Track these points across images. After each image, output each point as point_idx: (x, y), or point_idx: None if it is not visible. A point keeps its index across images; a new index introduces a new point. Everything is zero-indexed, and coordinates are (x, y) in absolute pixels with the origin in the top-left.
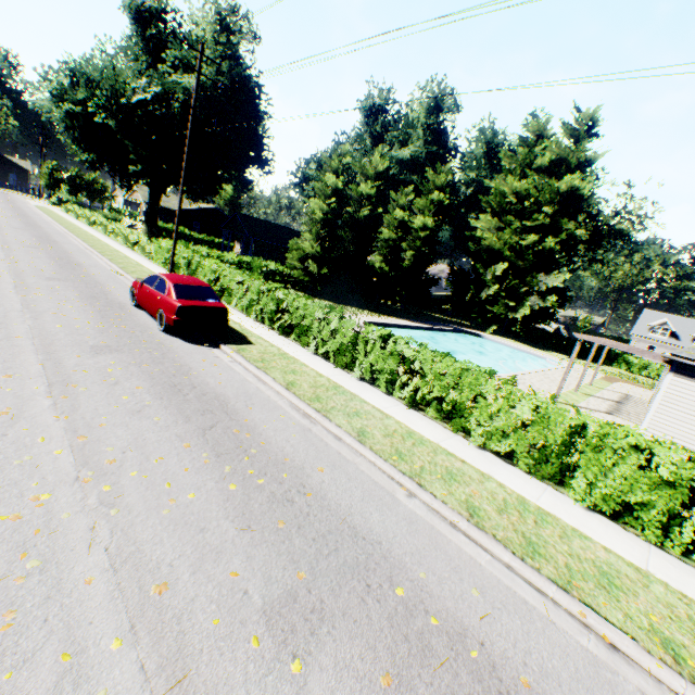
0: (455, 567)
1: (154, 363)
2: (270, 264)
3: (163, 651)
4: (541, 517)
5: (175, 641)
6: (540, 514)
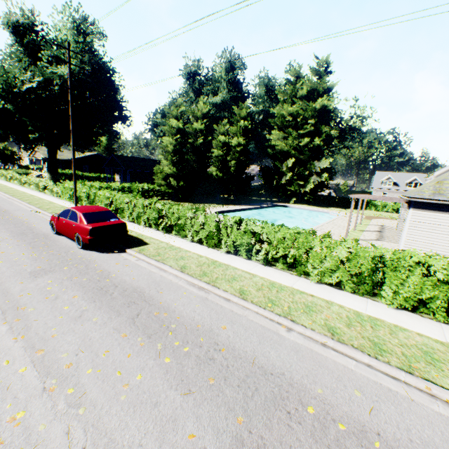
0: (337, 377)
1: (81, 274)
2: (144, 185)
3: None
4: (373, 322)
5: None
6: (371, 320)
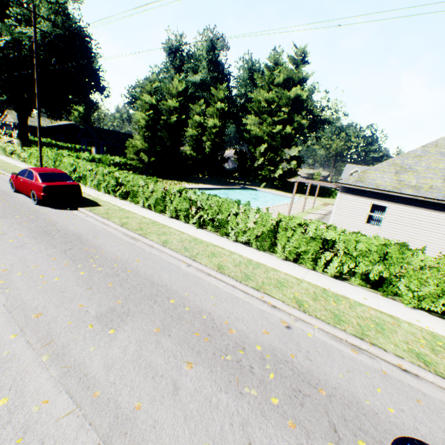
0: (205, 290)
1: (31, 221)
2: (116, 158)
3: (40, 335)
4: (257, 266)
5: (46, 331)
6: (257, 264)
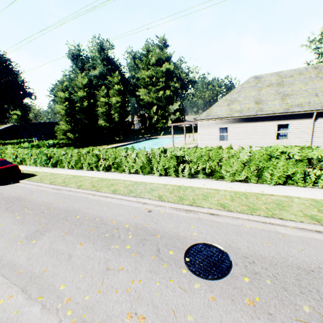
0: (102, 205)
1: None
2: (50, 141)
3: None
4: (140, 184)
5: None
6: (140, 183)
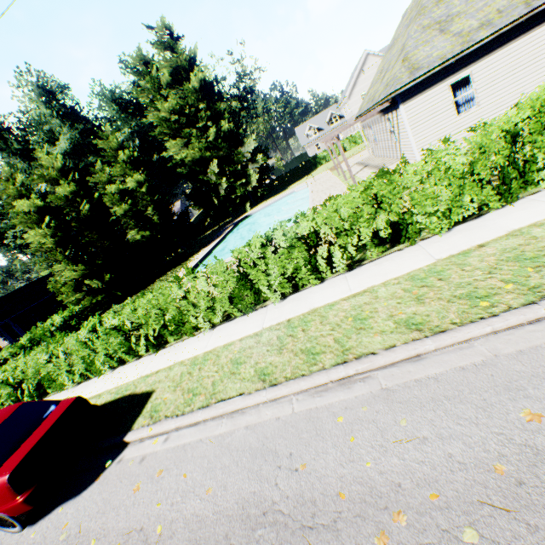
0: None
1: None
2: (53, 319)
3: None
4: None
5: None
6: None
